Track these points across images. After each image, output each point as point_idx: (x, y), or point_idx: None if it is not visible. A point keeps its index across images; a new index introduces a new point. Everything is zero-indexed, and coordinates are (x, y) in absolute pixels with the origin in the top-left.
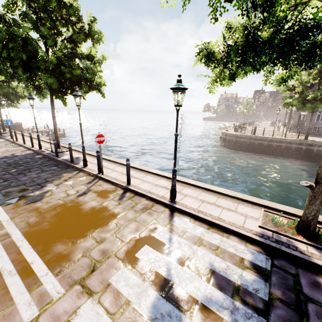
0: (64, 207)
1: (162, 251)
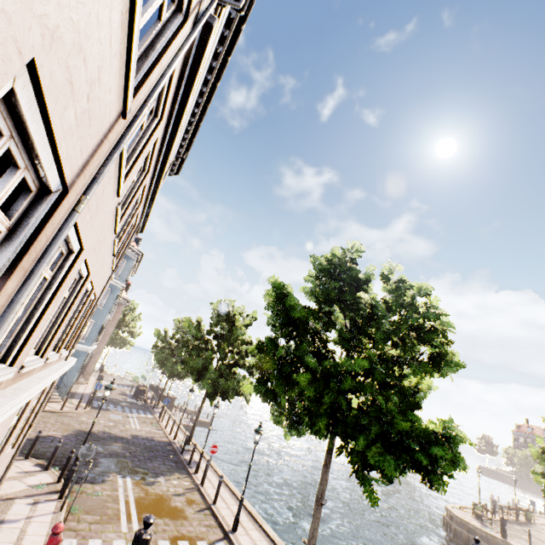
0: (161, 496)
1: None
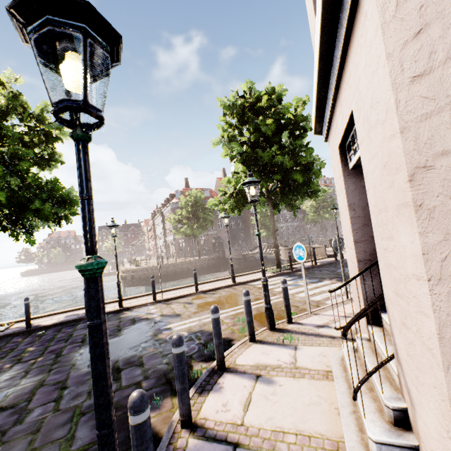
0: (203, 305)
1: (270, 285)
